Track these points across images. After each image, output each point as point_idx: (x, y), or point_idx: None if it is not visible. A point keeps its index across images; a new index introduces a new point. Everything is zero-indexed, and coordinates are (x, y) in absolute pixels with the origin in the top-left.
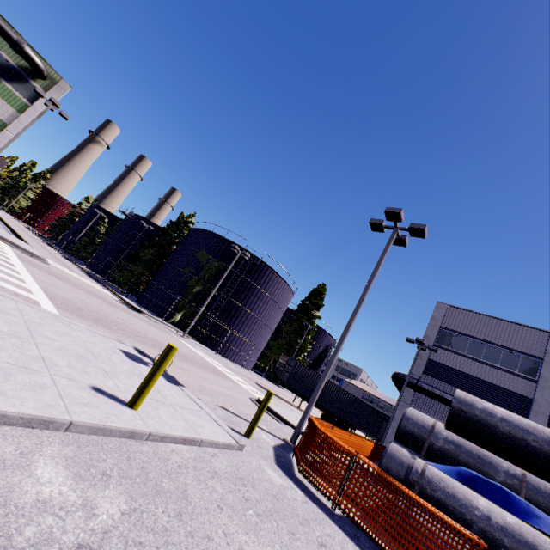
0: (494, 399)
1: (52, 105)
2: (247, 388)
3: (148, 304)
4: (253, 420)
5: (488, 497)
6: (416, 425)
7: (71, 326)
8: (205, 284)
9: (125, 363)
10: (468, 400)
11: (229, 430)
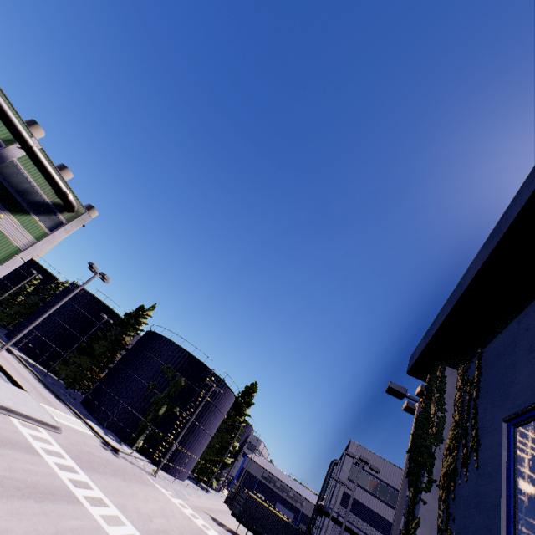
0: (384, 530)
1: (99, 274)
2: None
3: (104, 419)
4: None
5: None
6: None
7: None
8: (169, 402)
9: None
10: None
11: None
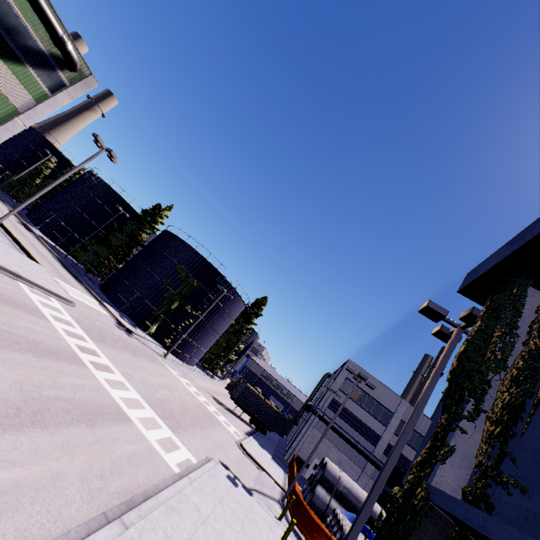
0: (362, 432)
1: (106, 150)
2: (224, 423)
3: (120, 304)
4: (284, 512)
5: (363, 532)
6: (331, 476)
7: (215, 476)
8: (181, 299)
9: (241, 497)
10: (375, 511)
11: (283, 527)
